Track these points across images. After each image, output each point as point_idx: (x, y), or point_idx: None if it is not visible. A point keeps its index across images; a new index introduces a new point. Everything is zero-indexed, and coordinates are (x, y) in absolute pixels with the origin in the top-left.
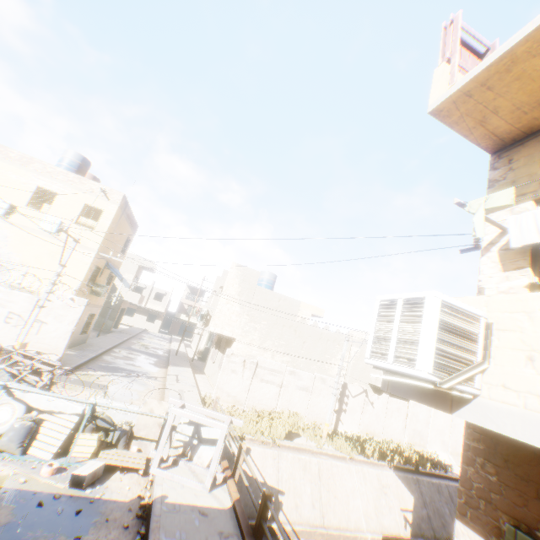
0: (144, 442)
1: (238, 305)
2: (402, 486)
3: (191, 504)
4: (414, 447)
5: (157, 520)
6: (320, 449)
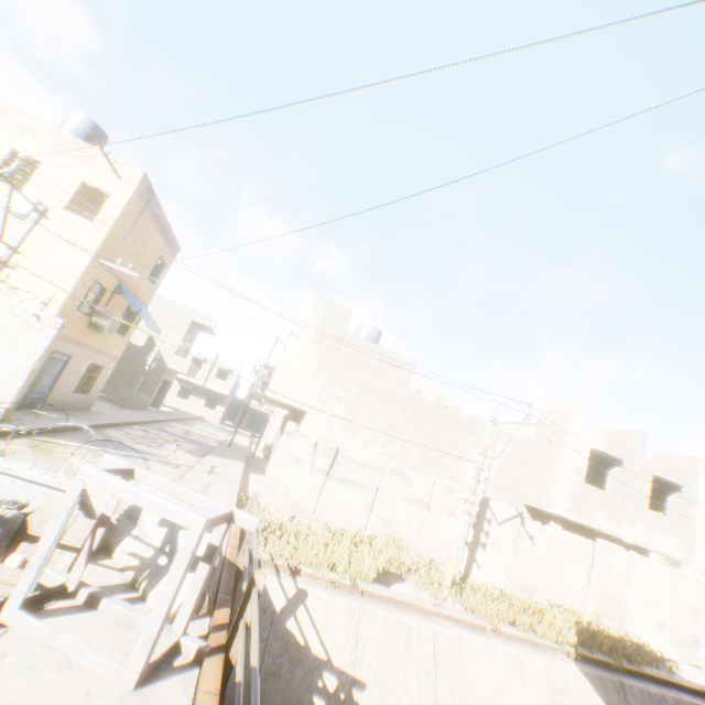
0: None
1: (314, 360)
2: (593, 694)
3: None
4: (604, 621)
5: None
6: (438, 607)
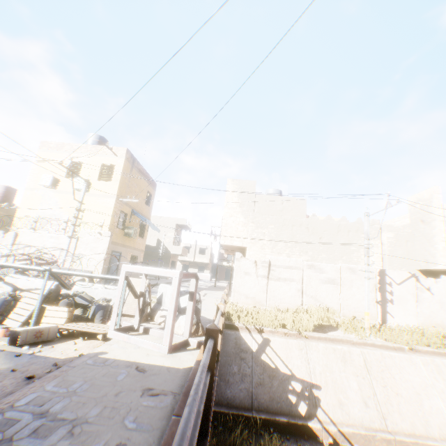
0: (124, 318)
1: (241, 216)
2: None
3: (130, 362)
4: None
5: (64, 370)
6: (362, 340)
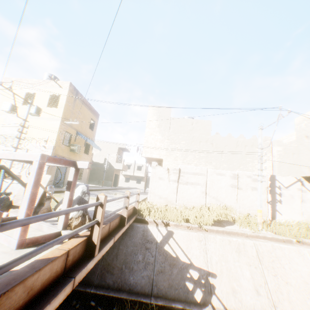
0: None
1: (159, 134)
2: None
3: None
4: None
5: None
6: (255, 233)
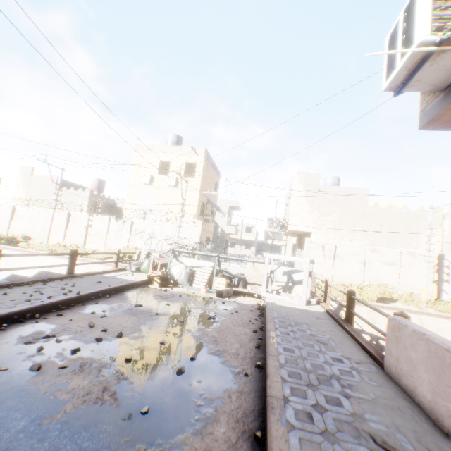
0: (255, 286)
1: (307, 205)
2: None
3: (292, 307)
4: None
5: (270, 308)
6: (418, 310)
